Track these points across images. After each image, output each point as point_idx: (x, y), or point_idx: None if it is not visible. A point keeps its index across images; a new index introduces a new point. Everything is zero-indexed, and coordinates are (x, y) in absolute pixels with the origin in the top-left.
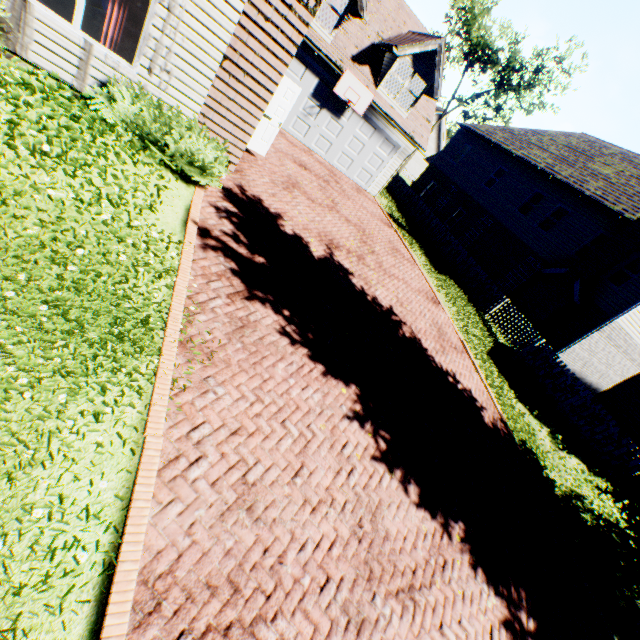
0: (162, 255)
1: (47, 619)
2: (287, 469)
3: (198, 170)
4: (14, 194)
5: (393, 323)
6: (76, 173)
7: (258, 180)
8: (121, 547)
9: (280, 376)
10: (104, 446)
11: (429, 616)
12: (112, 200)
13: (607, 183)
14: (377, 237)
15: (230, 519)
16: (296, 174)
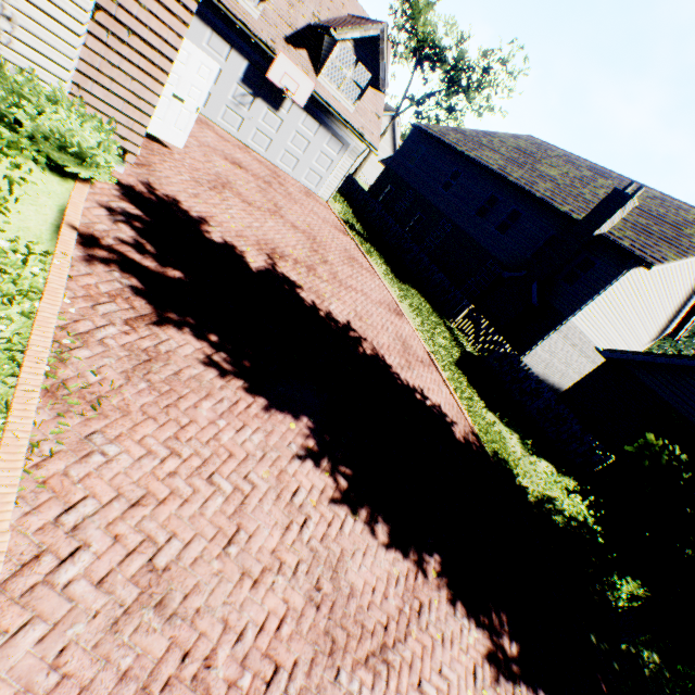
0: (16, 271)
1: None
2: (217, 538)
3: (75, 158)
4: None
5: (352, 340)
6: None
7: (174, 177)
8: None
9: (205, 418)
10: None
11: (406, 676)
12: None
13: (554, 184)
14: (331, 245)
15: (128, 626)
16: (228, 173)
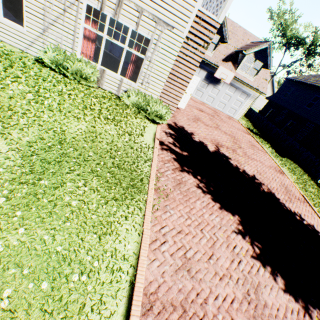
0: (146, 153)
1: (111, 299)
2: (205, 254)
3: (158, 118)
4: (99, 134)
5: (256, 183)
6: (117, 124)
7: (181, 119)
8: (136, 275)
9: (198, 207)
10: (129, 230)
11: None
12: (128, 133)
13: None
14: (242, 140)
15: (179, 274)
16: (198, 114)
